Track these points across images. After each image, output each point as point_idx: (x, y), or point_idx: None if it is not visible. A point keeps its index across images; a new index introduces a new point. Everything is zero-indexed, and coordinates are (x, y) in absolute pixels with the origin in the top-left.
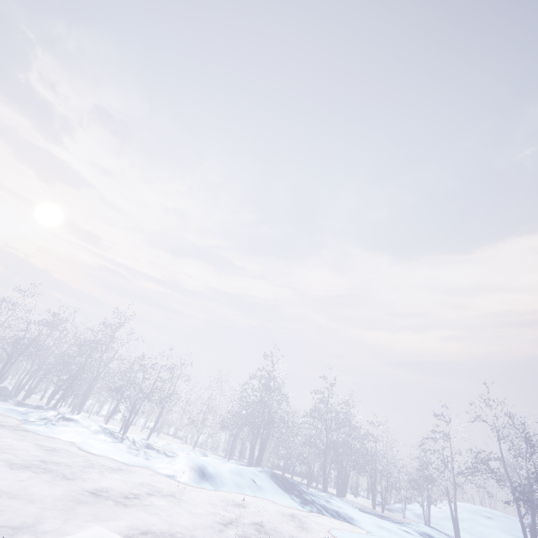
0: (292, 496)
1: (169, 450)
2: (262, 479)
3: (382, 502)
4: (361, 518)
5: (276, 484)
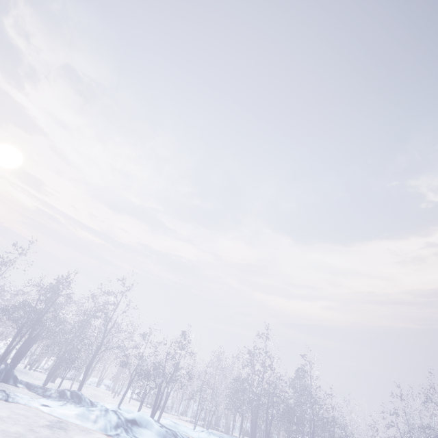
0: None
1: (188, 435)
2: None
3: None
4: None
5: None
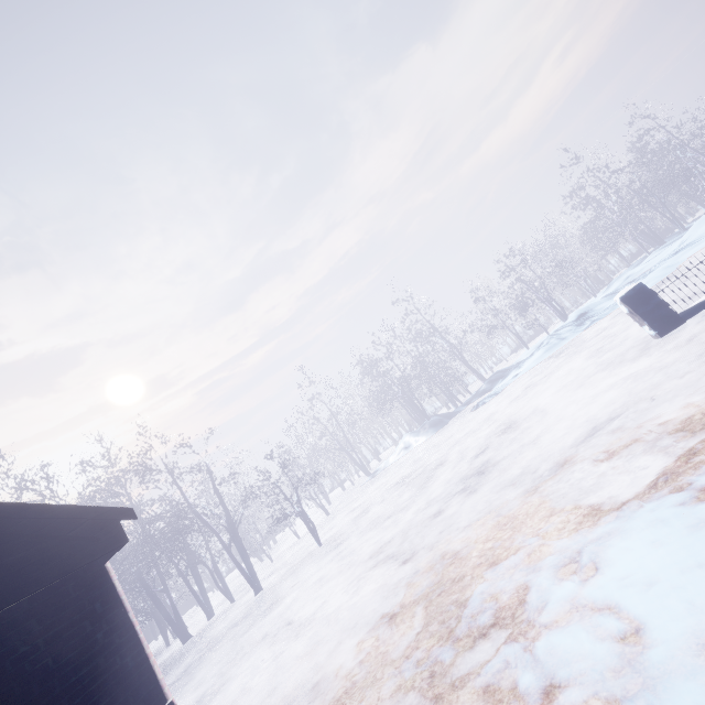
0: None
1: None
2: None
3: None
4: None
5: None
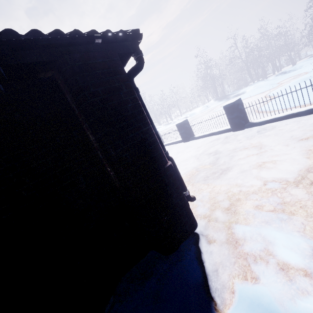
0: (223, 100)
1: None
2: (211, 103)
3: (294, 61)
4: (249, 88)
5: (217, 101)
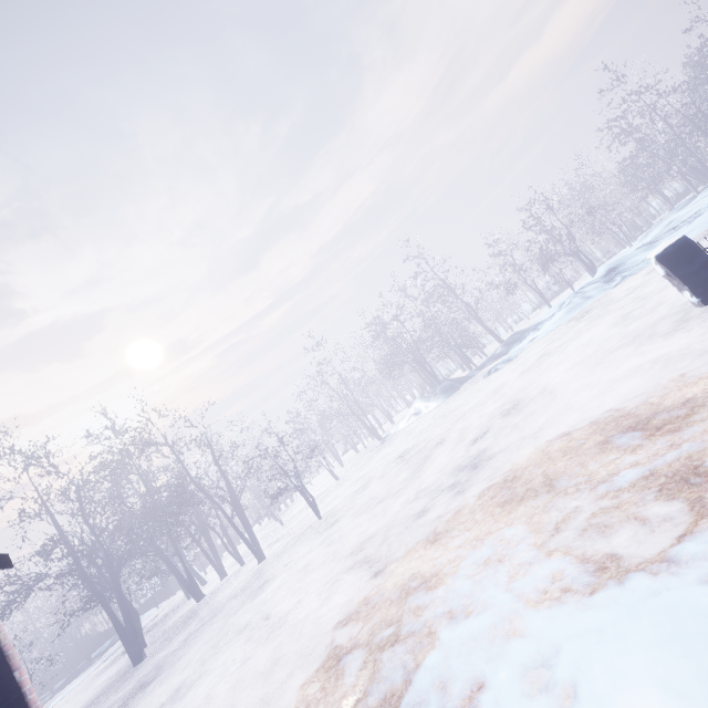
0: None
1: None
2: None
3: None
4: None
5: None
